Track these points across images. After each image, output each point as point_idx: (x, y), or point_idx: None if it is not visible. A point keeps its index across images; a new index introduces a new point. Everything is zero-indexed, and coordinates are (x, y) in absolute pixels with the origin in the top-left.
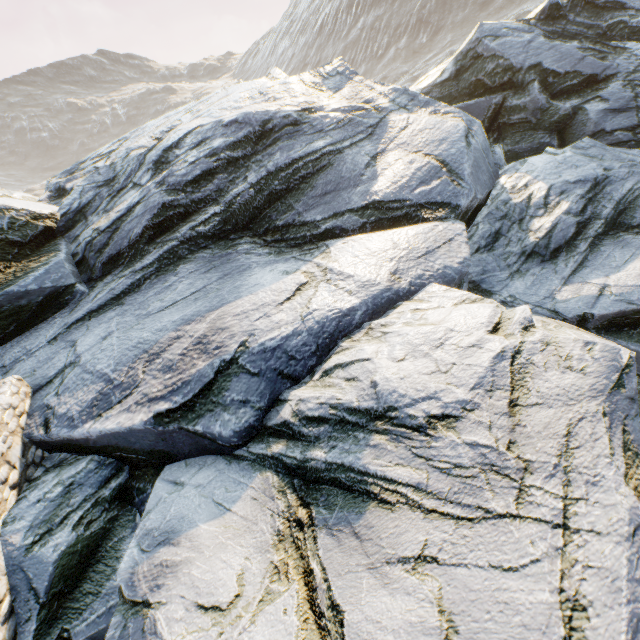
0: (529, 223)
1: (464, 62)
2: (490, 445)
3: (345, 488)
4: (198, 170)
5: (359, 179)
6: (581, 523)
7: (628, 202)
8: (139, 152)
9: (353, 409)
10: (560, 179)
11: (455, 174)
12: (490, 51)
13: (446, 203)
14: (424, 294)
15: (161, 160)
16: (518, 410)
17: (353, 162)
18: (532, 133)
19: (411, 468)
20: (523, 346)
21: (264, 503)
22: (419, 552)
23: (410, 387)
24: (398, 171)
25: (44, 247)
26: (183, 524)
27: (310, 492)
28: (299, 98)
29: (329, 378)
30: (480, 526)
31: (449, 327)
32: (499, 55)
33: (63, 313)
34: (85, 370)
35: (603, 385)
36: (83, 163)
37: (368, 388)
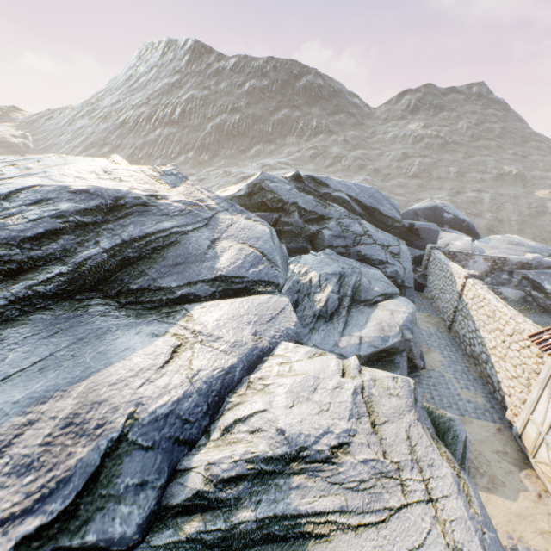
0: (314, 296)
1: (254, 189)
2: (374, 458)
3: (279, 540)
4: (41, 228)
5: (204, 256)
6: (437, 493)
7: (356, 287)
8: None
9: (270, 458)
10: (324, 271)
11: (272, 262)
12: (270, 188)
13: (271, 281)
14: (281, 350)
15: None
16: (378, 428)
17: (197, 243)
18: (297, 239)
19: (332, 496)
20: (364, 383)
21: None
22: None
23: (310, 427)
24: (233, 254)
25: None
26: None
27: None
28: (145, 185)
29: (231, 434)
30: (391, 522)
31: (315, 375)
32: (275, 192)
33: None
34: None
35: (411, 402)
36: None
37: (276, 435)
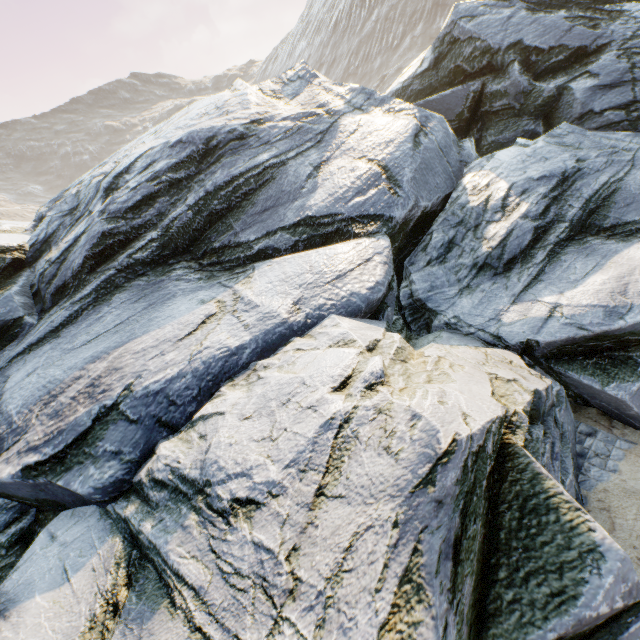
0: (484, 230)
1: (442, 48)
2: (273, 549)
3: (159, 573)
4: (139, 195)
5: (299, 192)
6: None
7: (602, 198)
8: (98, 179)
9: (184, 477)
10: (524, 176)
11: (394, 181)
12: (466, 33)
13: (379, 215)
14: (318, 328)
15: (112, 187)
16: (320, 502)
17: (295, 174)
18: (516, 120)
19: (202, 565)
20: (355, 412)
21: (98, 577)
22: None
23: (232, 458)
24: (338, 181)
25: (10, 279)
26: (26, 592)
27: (138, 569)
28: (251, 109)
29: (193, 431)
30: None
31: (304, 378)
32: (476, 37)
33: (12, 346)
34: None
35: (406, 481)
36: (67, 191)
37: (204, 452)
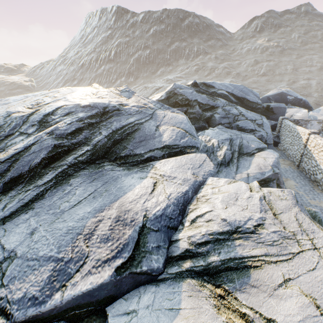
0: (216, 153)
1: (170, 94)
2: (279, 230)
3: (233, 269)
4: (73, 127)
5: (154, 135)
6: (318, 245)
7: (240, 146)
8: (20, 114)
9: (221, 232)
10: (220, 138)
11: (192, 135)
12: (180, 93)
13: (194, 146)
14: (210, 181)
15: (43, 120)
16: (277, 216)
17: (149, 128)
18: (198, 121)
19: (259, 248)
20: (264, 194)
21: (197, 295)
22: (283, 279)
23: (240, 217)
24: (169, 133)
25: None
26: None
27: (216, 279)
28: (115, 99)
29: (196, 223)
30: (294, 259)
31: (235, 192)
32: (183, 94)
33: None
34: (27, 259)
35: (294, 202)
36: None
37: (222, 222)
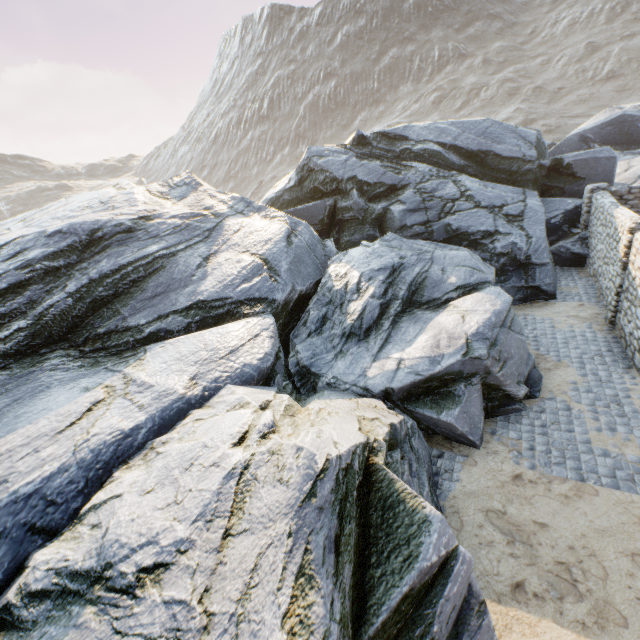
0: (347, 307)
1: (303, 173)
2: (185, 599)
3: None
4: (4, 283)
5: (190, 279)
6: None
7: (419, 283)
8: None
9: (75, 573)
10: (369, 267)
11: (274, 271)
12: (319, 166)
13: (264, 298)
14: (215, 399)
15: None
16: (228, 542)
17: (186, 264)
18: (361, 227)
19: None
20: (253, 459)
21: None
22: None
23: (135, 531)
24: (226, 270)
25: None
26: None
27: None
28: (139, 207)
29: (81, 525)
30: None
31: (205, 442)
32: (326, 169)
33: None
34: None
35: (295, 498)
36: None
37: (100, 538)
